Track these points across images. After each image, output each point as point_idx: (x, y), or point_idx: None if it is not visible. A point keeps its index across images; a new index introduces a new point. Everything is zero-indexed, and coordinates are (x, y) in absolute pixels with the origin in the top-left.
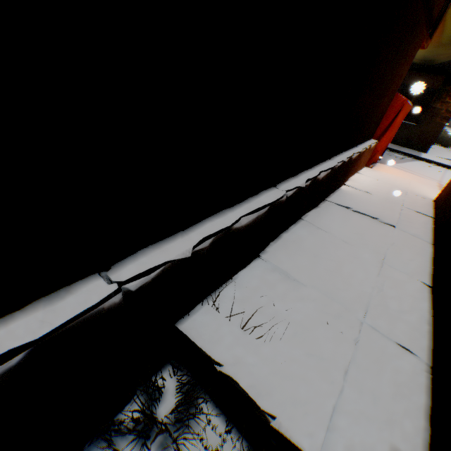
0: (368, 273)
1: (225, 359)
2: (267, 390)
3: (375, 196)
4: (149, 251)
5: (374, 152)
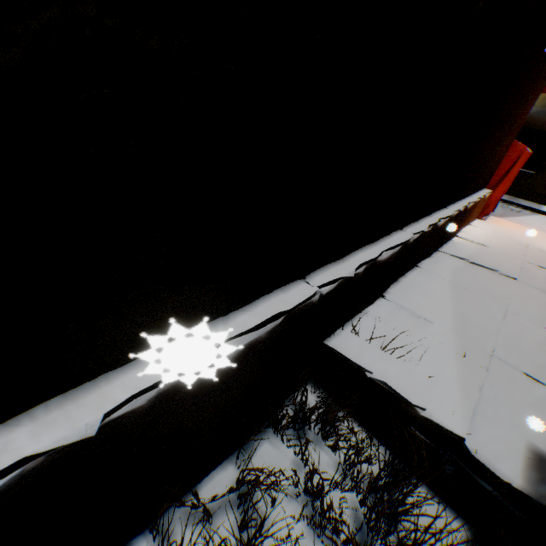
0: (491, 317)
1: (374, 369)
2: (414, 392)
3: (491, 249)
4: (327, 269)
5: (487, 203)
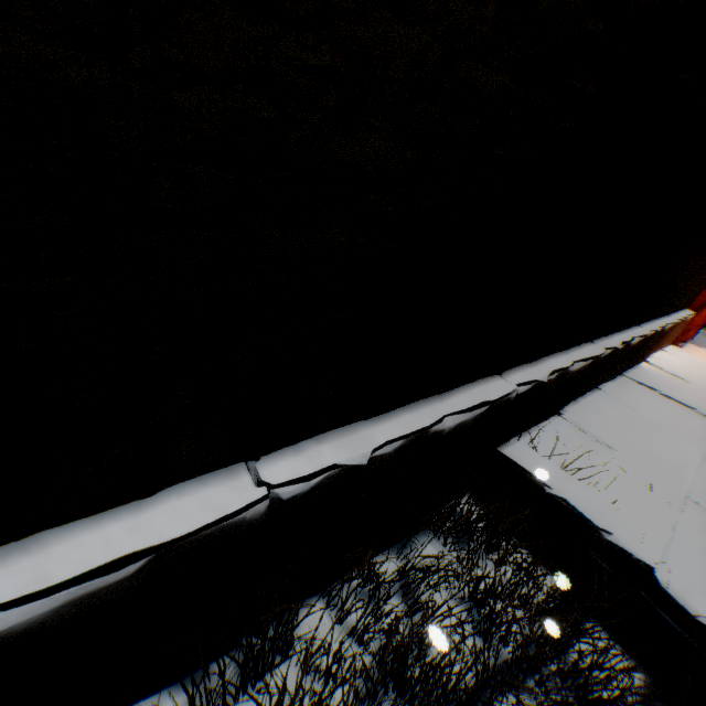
0: (687, 459)
1: (553, 485)
2: (598, 515)
3: (689, 384)
4: (521, 369)
5: (687, 327)
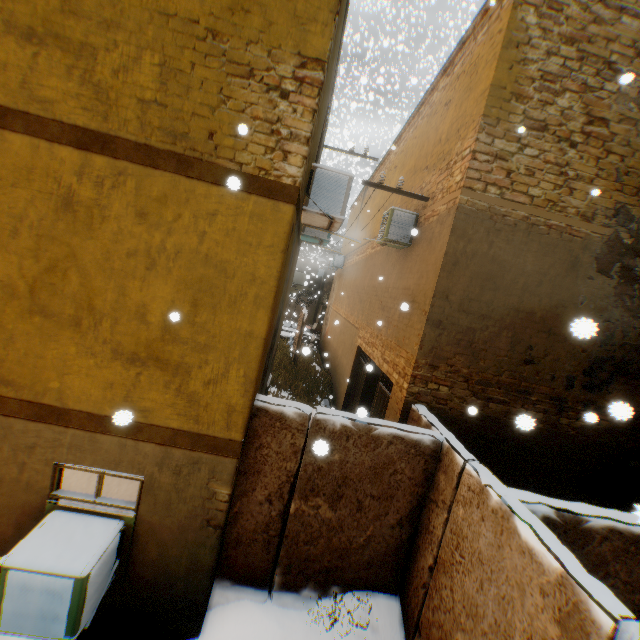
0: None
1: None
2: None
3: None
4: None
5: None
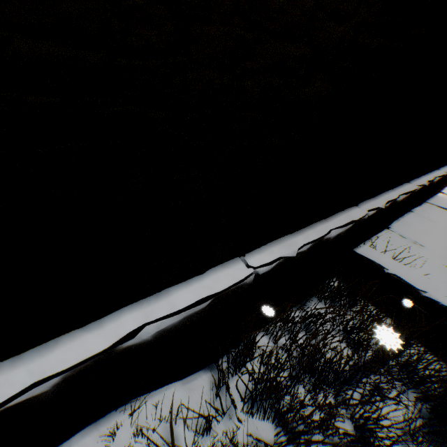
0: None
1: (389, 268)
2: (417, 283)
3: None
4: (368, 201)
5: None
